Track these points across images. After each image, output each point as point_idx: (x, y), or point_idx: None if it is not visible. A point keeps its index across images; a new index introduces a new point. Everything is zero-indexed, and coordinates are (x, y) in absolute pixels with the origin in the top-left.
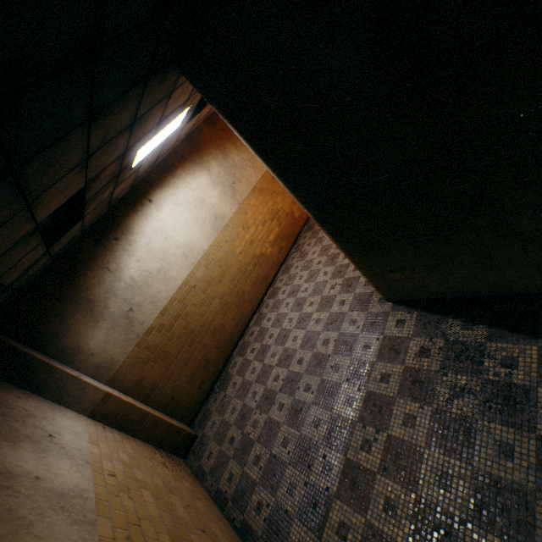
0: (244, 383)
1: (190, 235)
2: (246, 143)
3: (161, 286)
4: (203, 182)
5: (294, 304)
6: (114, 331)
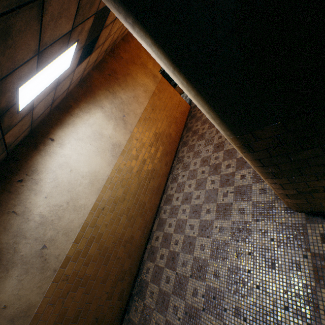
0: (161, 293)
1: (94, 164)
2: (162, 54)
3: (72, 216)
4: (99, 118)
5: (190, 211)
6: (28, 274)
